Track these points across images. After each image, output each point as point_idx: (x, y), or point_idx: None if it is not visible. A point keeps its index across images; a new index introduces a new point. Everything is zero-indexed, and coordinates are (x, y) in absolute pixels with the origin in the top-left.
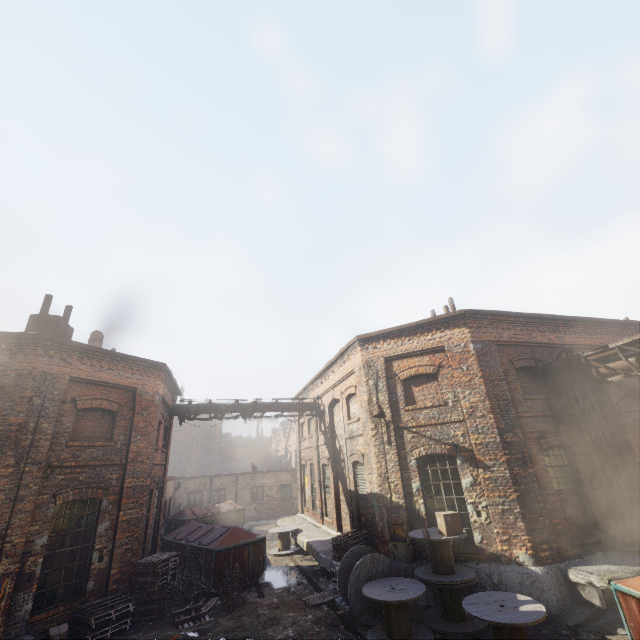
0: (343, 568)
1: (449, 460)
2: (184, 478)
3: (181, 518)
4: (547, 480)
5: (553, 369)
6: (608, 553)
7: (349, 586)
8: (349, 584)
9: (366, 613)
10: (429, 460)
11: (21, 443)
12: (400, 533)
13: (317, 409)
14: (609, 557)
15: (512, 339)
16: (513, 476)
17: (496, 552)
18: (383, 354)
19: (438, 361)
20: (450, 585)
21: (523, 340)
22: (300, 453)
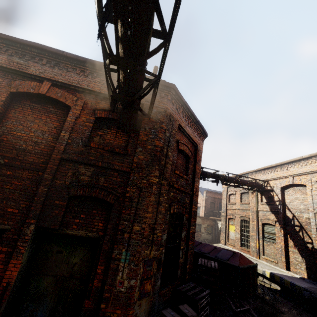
0: None
1: None
2: None
3: None
4: None
5: None
6: None
7: None
8: None
9: None
10: None
11: (160, 162)
12: None
13: (262, 188)
14: None
15: None
16: None
17: None
18: None
19: None
20: None
21: None
22: (226, 211)
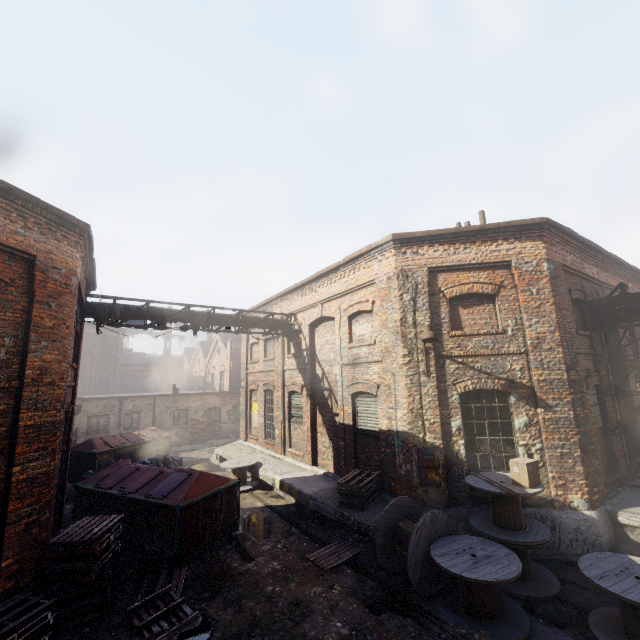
0: (383, 527)
1: (499, 397)
2: (82, 399)
3: (89, 450)
4: (591, 421)
5: (606, 305)
6: (629, 490)
7: (409, 555)
8: (409, 552)
9: (424, 582)
10: (474, 396)
11: None
12: (434, 477)
13: (288, 328)
14: (637, 495)
15: (572, 266)
16: (576, 417)
17: (546, 497)
18: (427, 263)
19: (499, 279)
20: (535, 545)
21: (579, 269)
22: (247, 377)
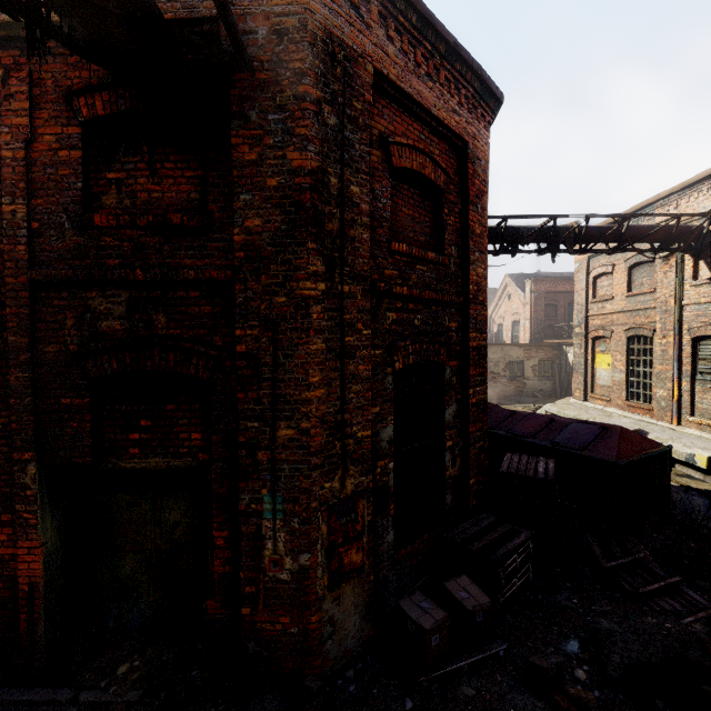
0: None
1: None
2: None
3: None
4: None
5: None
6: None
7: None
8: None
9: None
10: None
11: (324, 224)
12: None
13: (702, 237)
14: None
15: None
16: None
17: None
18: None
19: None
20: None
21: None
22: (586, 321)
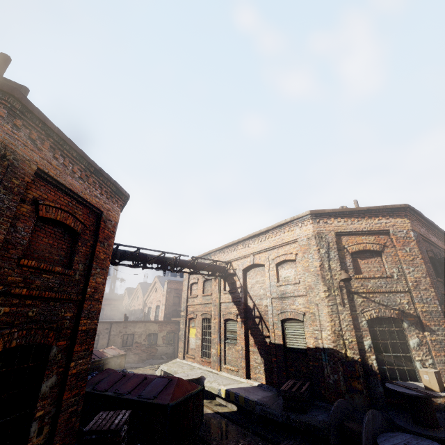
0: (333, 424)
1: (395, 323)
2: None
3: None
4: None
5: None
6: None
7: None
8: (363, 444)
9: None
10: (377, 322)
11: None
12: (357, 386)
13: (225, 272)
14: None
15: (424, 235)
16: None
17: (443, 403)
18: (334, 229)
19: (383, 241)
20: None
21: (428, 237)
22: (187, 308)
